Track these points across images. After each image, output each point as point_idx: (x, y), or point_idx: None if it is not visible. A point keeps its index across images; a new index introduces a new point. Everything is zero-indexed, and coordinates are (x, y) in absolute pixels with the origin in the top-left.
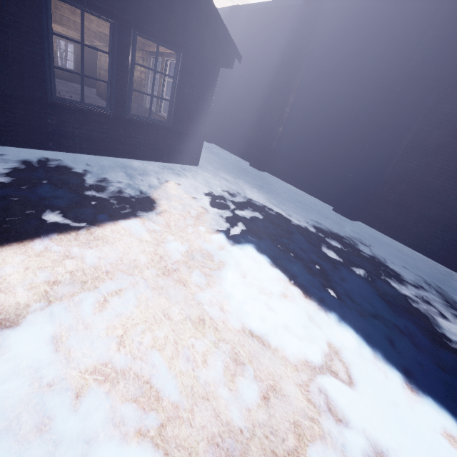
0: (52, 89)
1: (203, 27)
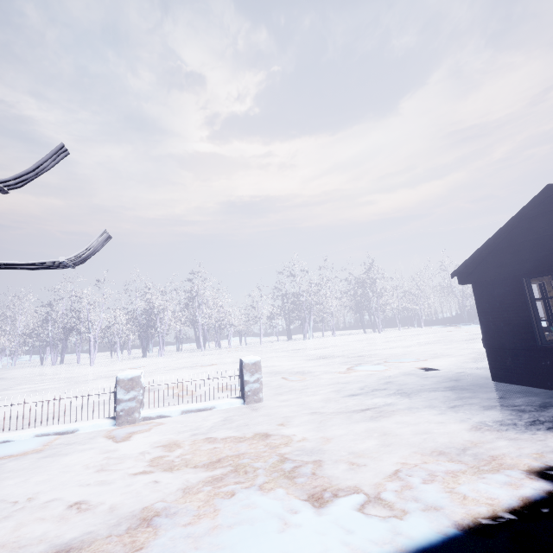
0: (541, 337)
1: None
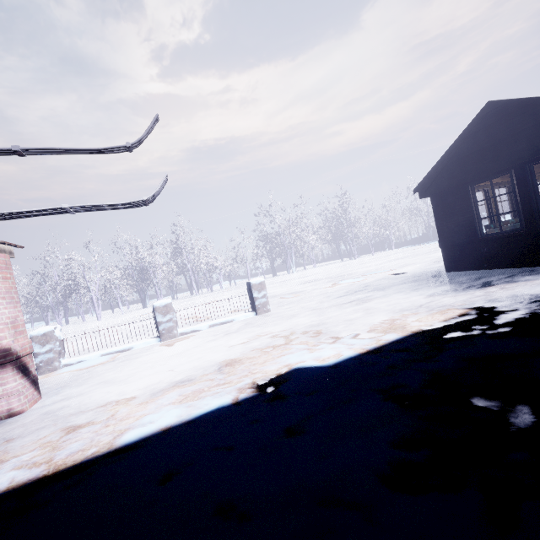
0: (481, 231)
1: None
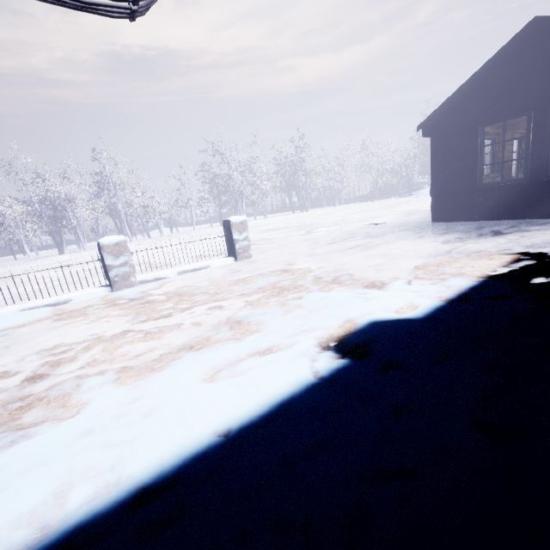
0: (480, 180)
1: None
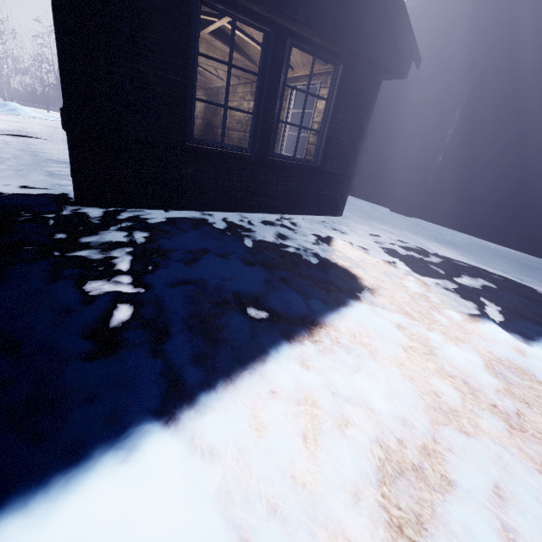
0: (190, 129)
1: (379, 23)
